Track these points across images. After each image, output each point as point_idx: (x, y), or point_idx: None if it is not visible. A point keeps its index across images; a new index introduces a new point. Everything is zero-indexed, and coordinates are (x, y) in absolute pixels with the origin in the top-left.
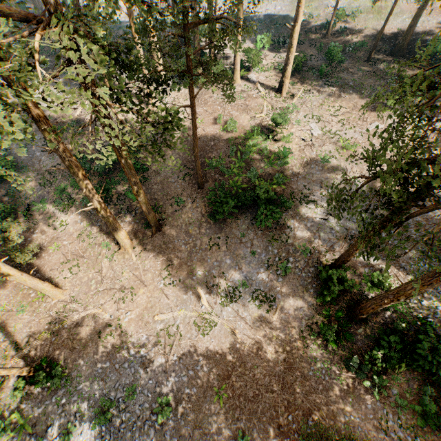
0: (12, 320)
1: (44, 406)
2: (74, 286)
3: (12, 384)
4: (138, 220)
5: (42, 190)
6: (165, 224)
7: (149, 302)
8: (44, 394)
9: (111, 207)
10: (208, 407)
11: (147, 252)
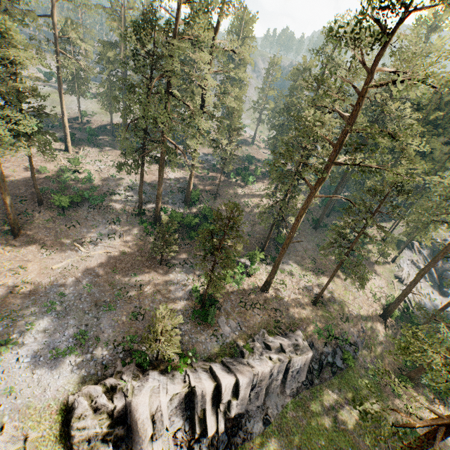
0: None
1: None
2: None
3: None
4: None
5: None
6: (23, 229)
7: (41, 266)
8: None
9: None
10: (112, 278)
11: (18, 247)
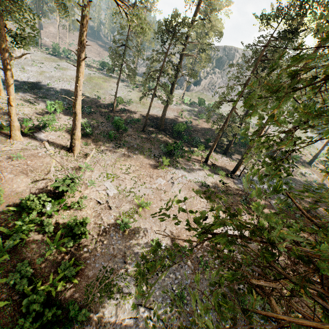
0: None
1: None
2: None
3: None
4: None
5: None
6: None
7: None
8: None
9: None
10: None
11: None
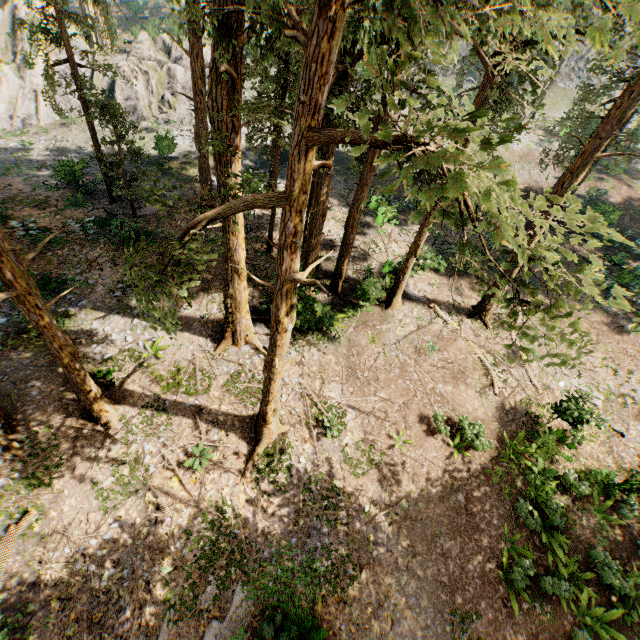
0: None
1: None
2: None
3: None
4: None
5: None
6: None
7: None
8: None
9: None
10: None
11: None
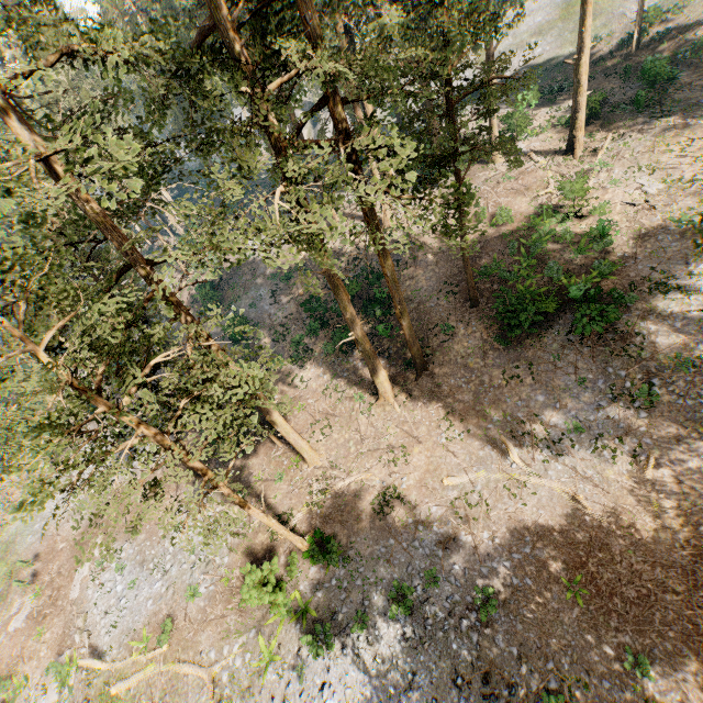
0: (270, 491)
1: (323, 589)
2: (329, 449)
3: (283, 561)
4: (394, 361)
5: (276, 346)
6: (431, 361)
7: (430, 464)
8: (321, 575)
9: (357, 351)
10: (558, 608)
11: (413, 400)
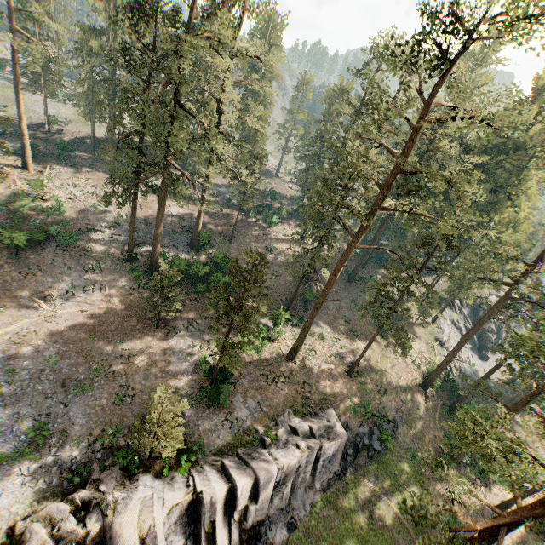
0: None
1: None
2: None
3: None
4: None
5: None
6: None
7: None
8: None
9: None
10: (88, 346)
11: None
